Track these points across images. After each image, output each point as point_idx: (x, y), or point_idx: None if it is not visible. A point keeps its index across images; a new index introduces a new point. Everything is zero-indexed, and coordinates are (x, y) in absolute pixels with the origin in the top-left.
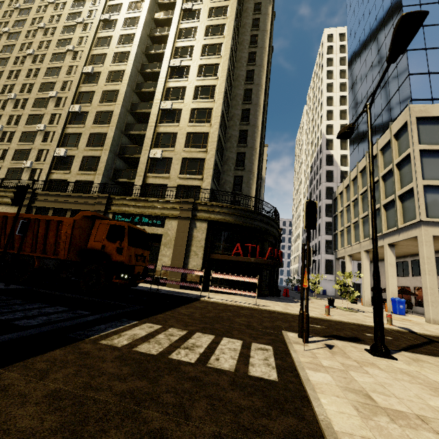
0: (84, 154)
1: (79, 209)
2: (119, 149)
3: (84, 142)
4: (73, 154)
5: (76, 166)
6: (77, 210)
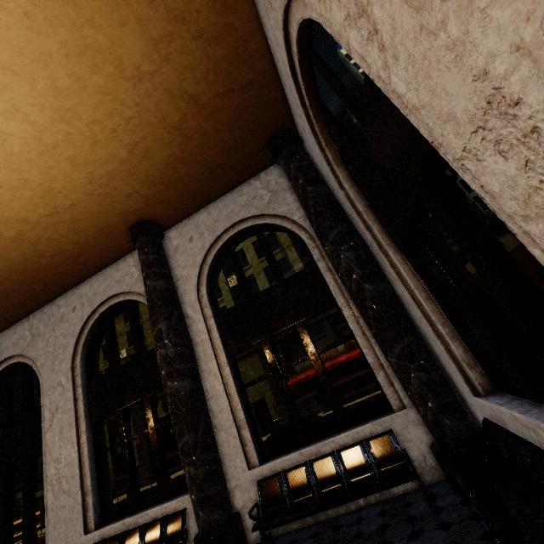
0: (263, 267)
1: (336, 312)
2: (294, 241)
3: (252, 256)
4: (249, 275)
5: (263, 283)
6: (331, 315)
